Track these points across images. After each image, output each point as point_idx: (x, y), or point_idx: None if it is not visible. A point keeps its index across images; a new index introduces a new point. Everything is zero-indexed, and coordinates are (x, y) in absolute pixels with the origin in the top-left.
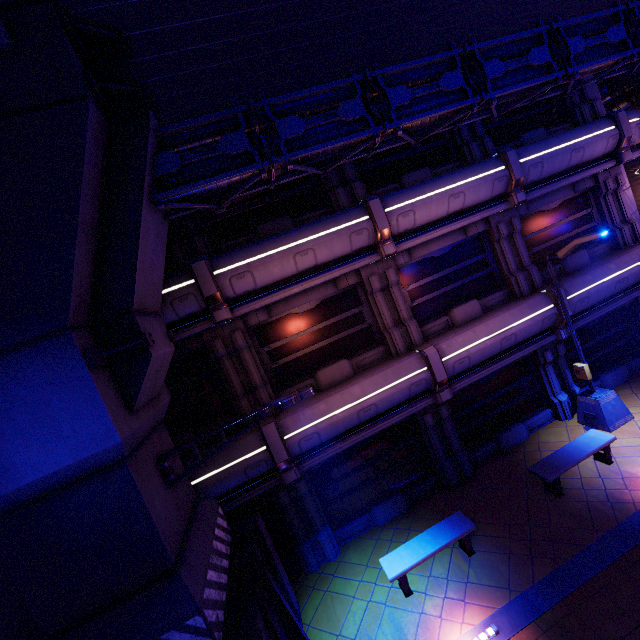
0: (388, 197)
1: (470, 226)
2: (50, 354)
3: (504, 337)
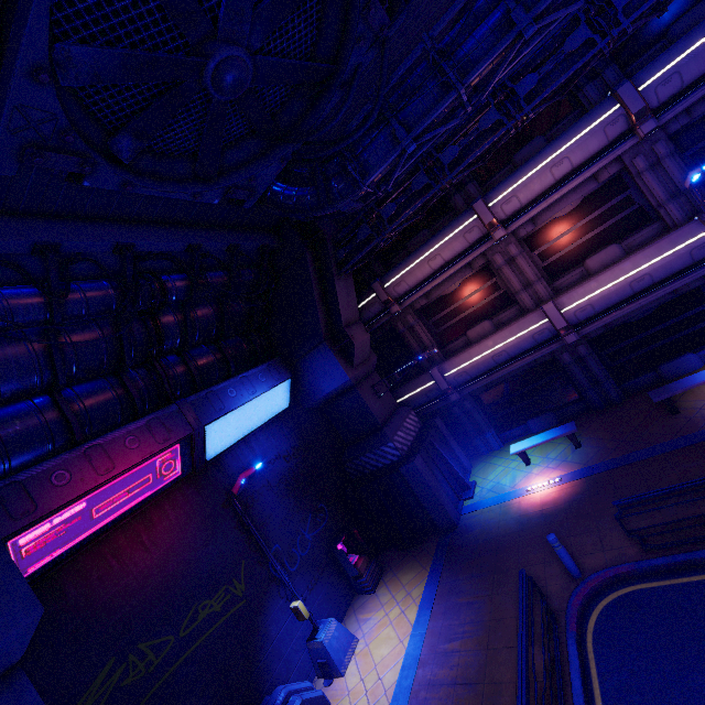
0: (491, 192)
1: (600, 172)
2: (321, 350)
3: (633, 280)
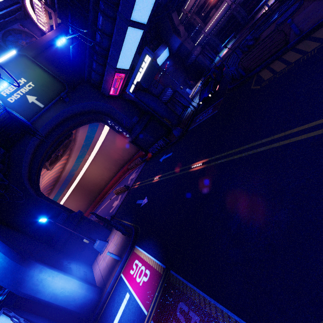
0: None
1: None
2: (173, 36)
3: None
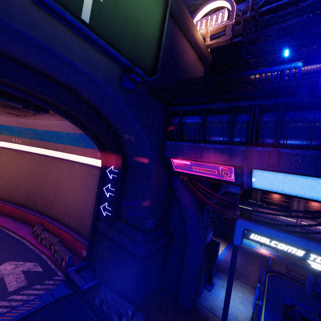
0: None
1: None
2: None
3: None
